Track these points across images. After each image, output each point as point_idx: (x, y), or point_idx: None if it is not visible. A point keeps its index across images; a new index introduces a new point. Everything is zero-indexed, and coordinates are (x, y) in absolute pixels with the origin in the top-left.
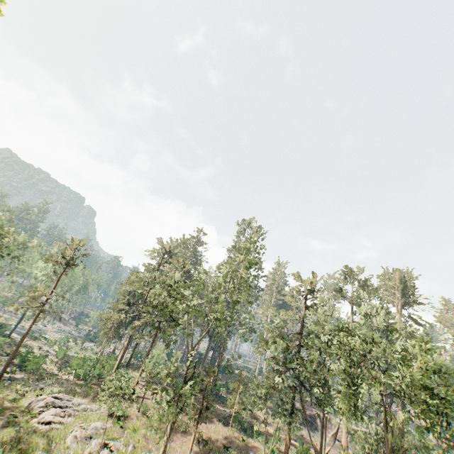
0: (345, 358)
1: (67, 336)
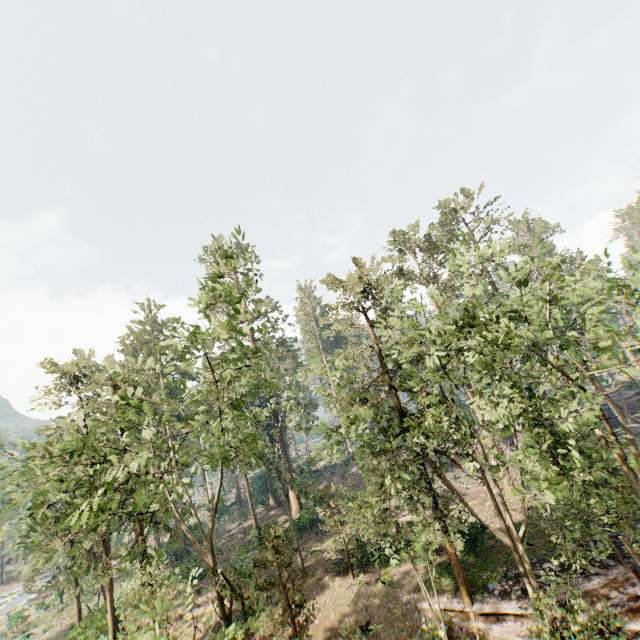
0: (508, 379)
1: (13, 616)
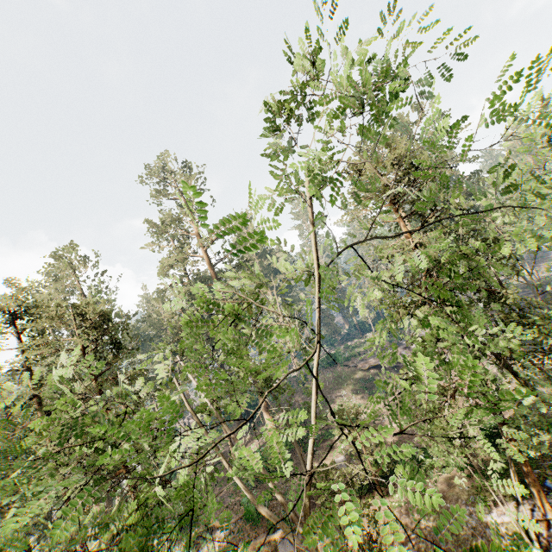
0: None
1: None
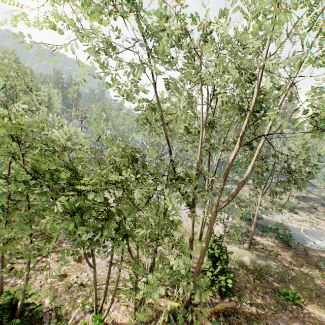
0: None
1: None
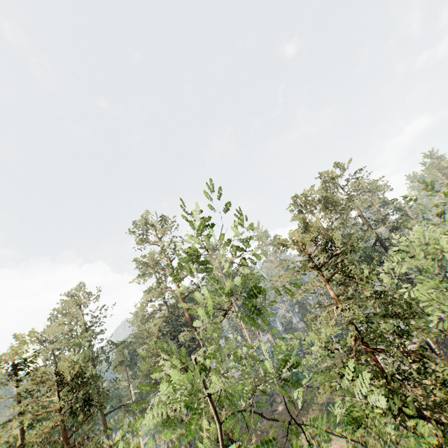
0: None
1: None
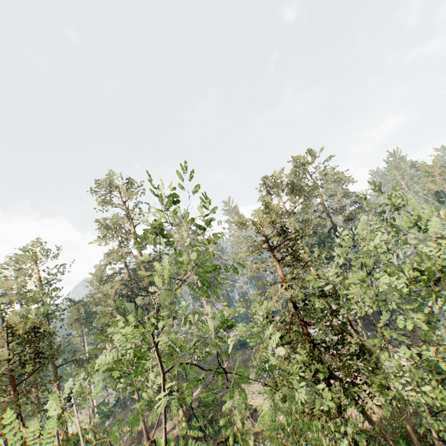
0: None
1: None
